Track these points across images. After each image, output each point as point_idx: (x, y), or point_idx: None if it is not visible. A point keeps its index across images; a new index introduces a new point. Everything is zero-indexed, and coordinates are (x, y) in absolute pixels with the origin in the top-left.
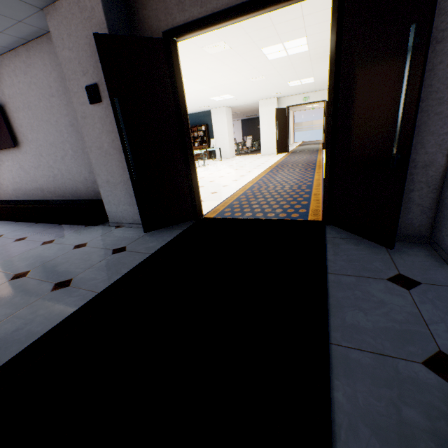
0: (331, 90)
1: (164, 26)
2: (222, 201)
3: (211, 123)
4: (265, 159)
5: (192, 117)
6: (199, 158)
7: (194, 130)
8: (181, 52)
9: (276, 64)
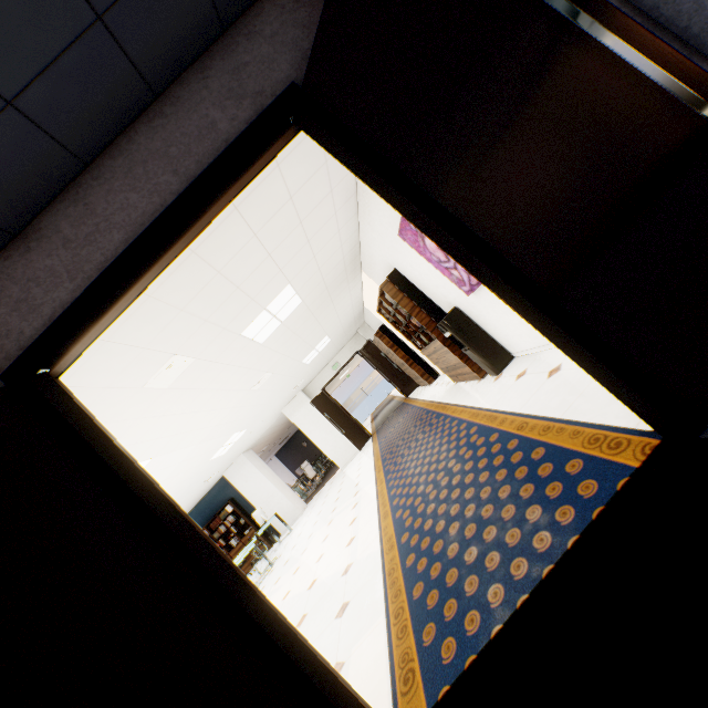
0: (423, 220)
1: (1, 363)
2: (385, 618)
3: (237, 491)
4: (354, 468)
5: (201, 507)
6: (253, 561)
7: (216, 524)
8: (109, 418)
9: (275, 344)
